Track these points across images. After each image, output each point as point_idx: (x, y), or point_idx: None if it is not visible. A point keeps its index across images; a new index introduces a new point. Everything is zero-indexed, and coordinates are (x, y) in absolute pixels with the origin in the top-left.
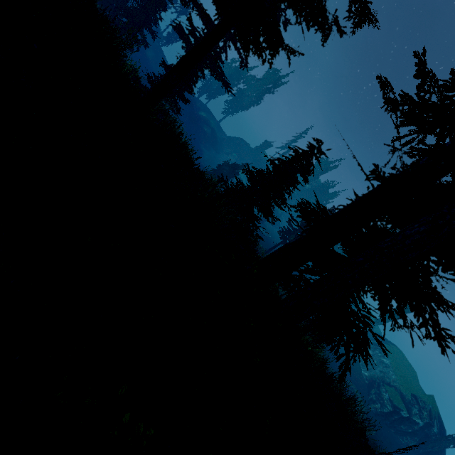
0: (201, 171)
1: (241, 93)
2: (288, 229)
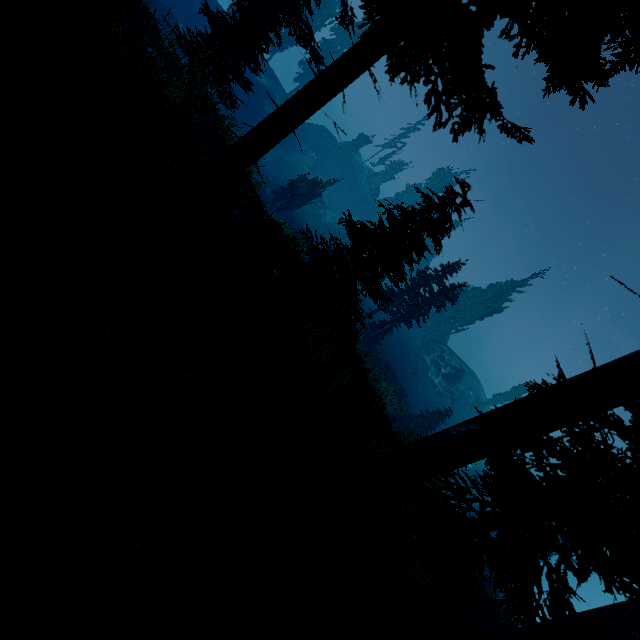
0: (276, 223)
1: (326, 46)
2: (393, 289)
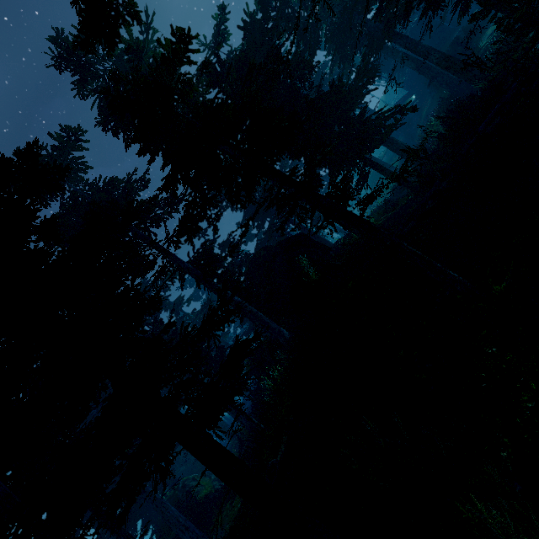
0: None
1: None
2: None
